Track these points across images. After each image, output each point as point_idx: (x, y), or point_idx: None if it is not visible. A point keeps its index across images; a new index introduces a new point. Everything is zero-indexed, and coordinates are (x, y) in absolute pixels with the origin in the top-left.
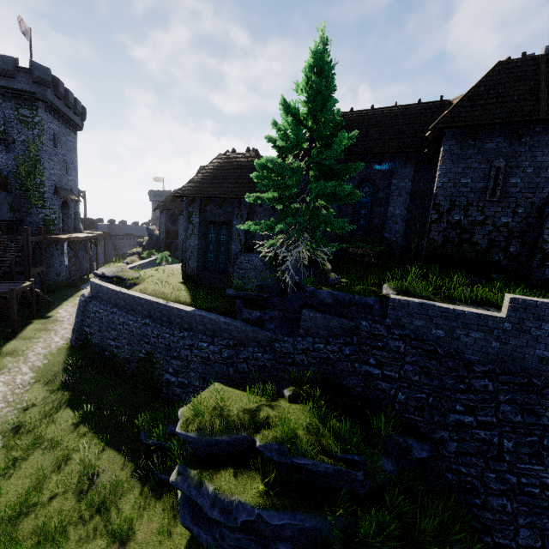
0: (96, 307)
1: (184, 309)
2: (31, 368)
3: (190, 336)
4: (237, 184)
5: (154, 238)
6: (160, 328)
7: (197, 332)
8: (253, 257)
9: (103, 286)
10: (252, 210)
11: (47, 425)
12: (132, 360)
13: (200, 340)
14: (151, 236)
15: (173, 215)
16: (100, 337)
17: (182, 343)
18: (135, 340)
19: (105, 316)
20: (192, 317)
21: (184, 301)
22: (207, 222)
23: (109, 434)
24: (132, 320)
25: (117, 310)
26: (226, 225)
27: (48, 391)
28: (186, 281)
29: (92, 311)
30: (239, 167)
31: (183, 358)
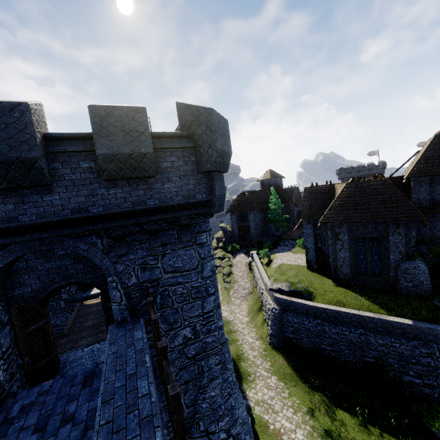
0: (296, 319)
1: (405, 322)
2: (267, 371)
3: (422, 345)
4: (386, 208)
5: (229, 234)
6: (383, 338)
7: (426, 341)
8: (419, 264)
9: (296, 302)
10: (408, 227)
11: (344, 428)
12: (355, 362)
13: (437, 349)
14: (225, 232)
15: (242, 214)
16: (310, 342)
17: (418, 352)
18: (356, 346)
19: (312, 327)
20: (417, 329)
21: (377, 309)
22: (354, 238)
23: (401, 435)
24: (346, 330)
25: (320, 321)
26: (376, 239)
27: (305, 393)
28: (339, 284)
29: (293, 322)
30: (378, 193)
31: (424, 364)
